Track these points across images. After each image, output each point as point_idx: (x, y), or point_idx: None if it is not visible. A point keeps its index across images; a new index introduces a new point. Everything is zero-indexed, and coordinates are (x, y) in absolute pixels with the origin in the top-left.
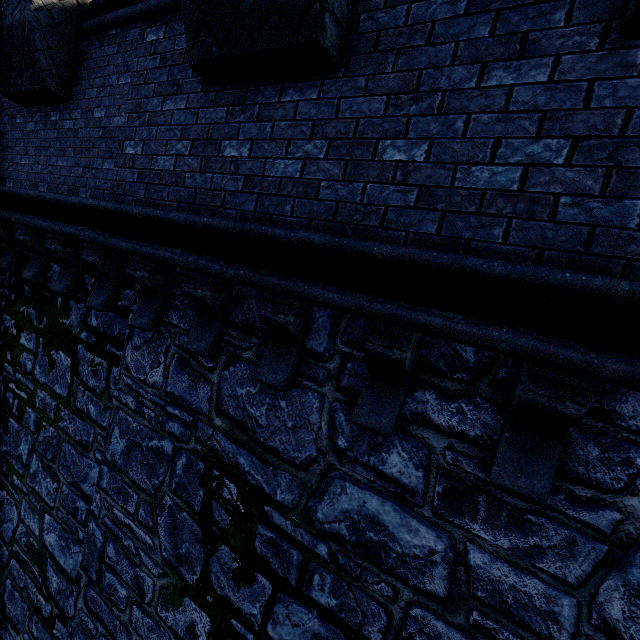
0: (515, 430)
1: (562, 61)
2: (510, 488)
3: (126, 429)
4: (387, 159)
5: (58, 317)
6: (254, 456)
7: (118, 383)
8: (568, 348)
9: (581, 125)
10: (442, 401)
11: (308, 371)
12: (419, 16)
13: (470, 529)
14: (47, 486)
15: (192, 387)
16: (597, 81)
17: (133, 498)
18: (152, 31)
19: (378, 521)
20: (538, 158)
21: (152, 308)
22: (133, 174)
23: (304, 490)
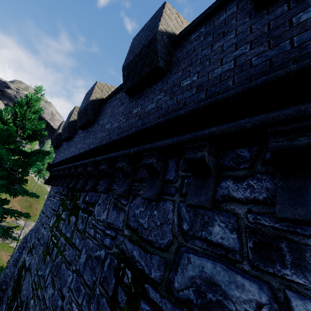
0: (283, 179)
1: (238, 29)
2: (293, 217)
3: (88, 248)
4: (184, 85)
5: (76, 201)
6: (141, 248)
7: (89, 224)
8: (283, 110)
9: (251, 37)
10: (237, 183)
11: (166, 191)
12: (189, 48)
13: (283, 275)
14: (49, 292)
15: (117, 216)
16: (252, 25)
17: (82, 292)
18: (118, 95)
19: (213, 282)
20: (238, 54)
21: (106, 182)
22: (106, 133)
23: (166, 266)
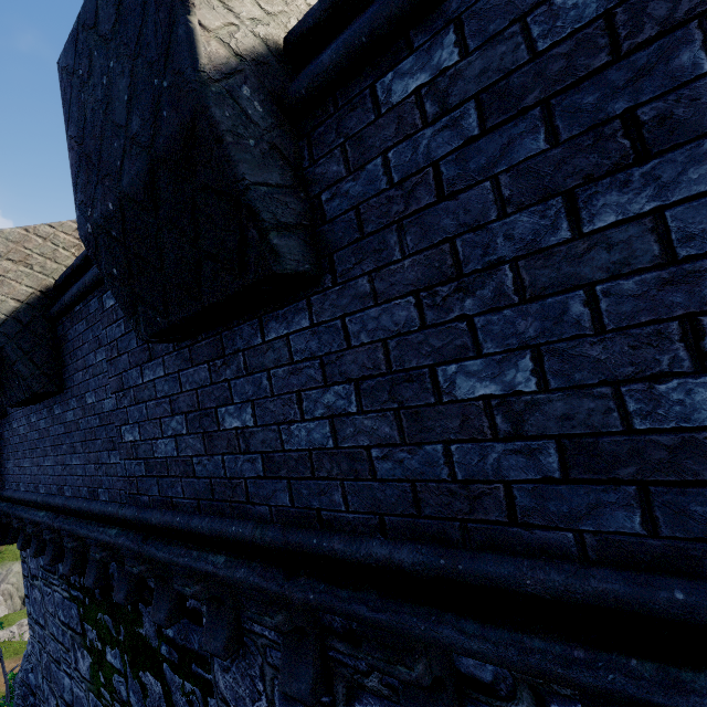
0: None
1: None
2: None
3: None
4: (464, 397)
5: (133, 625)
6: None
7: None
8: None
9: None
10: None
11: None
12: (406, 165)
13: None
14: None
15: None
16: None
17: None
18: (108, 296)
19: None
20: None
21: (222, 620)
22: (140, 466)
23: None
